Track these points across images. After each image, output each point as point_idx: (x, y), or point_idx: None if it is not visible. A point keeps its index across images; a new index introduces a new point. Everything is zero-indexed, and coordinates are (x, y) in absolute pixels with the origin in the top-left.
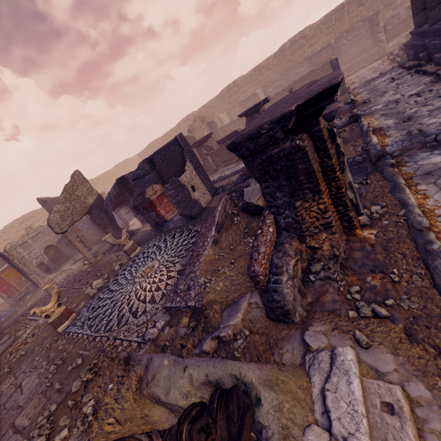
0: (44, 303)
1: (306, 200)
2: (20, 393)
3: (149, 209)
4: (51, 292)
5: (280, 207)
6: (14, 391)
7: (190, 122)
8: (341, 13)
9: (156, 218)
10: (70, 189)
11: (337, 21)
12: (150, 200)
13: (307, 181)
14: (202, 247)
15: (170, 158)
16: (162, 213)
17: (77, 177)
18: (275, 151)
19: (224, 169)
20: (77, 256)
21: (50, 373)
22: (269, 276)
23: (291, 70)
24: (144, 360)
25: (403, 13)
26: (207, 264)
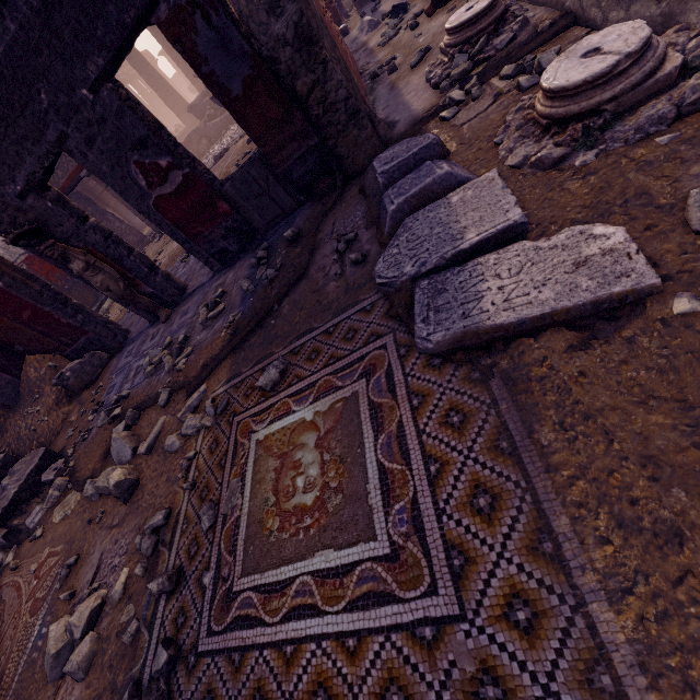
0: None
1: None
2: None
3: None
4: None
5: None
6: None
7: None
8: None
9: None
10: None
11: None
12: None
13: None
14: None
15: None
16: None
17: None
18: None
19: None
20: None
21: None
22: None
23: None
24: None
25: None
26: None
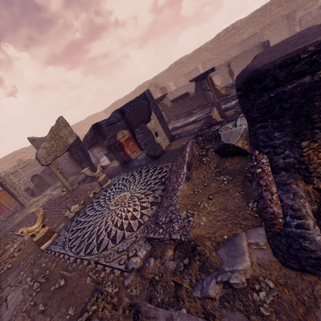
0: (29, 221)
1: (313, 140)
2: (5, 308)
3: (118, 149)
4: (37, 214)
5: (278, 147)
6: (0, 305)
7: (145, 88)
8: (264, 11)
9: (124, 157)
10: (55, 130)
11: (261, 17)
12: (120, 142)
13: (320, 120)
14: (176, 182)
15: (138, 109)
16: (128, 153)
17: (61, 121)
18: (288, 87)
19: (175, 122)
20: (56, 184)
21: (34, 290)
22: (285, 219)
23: (224, 52)
24: (161, 319)
25: (314, 12)
26: (184, 198)
